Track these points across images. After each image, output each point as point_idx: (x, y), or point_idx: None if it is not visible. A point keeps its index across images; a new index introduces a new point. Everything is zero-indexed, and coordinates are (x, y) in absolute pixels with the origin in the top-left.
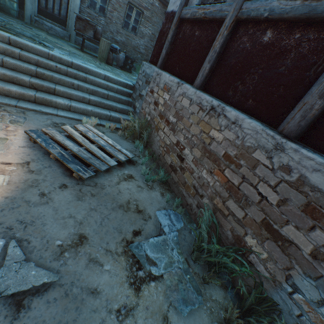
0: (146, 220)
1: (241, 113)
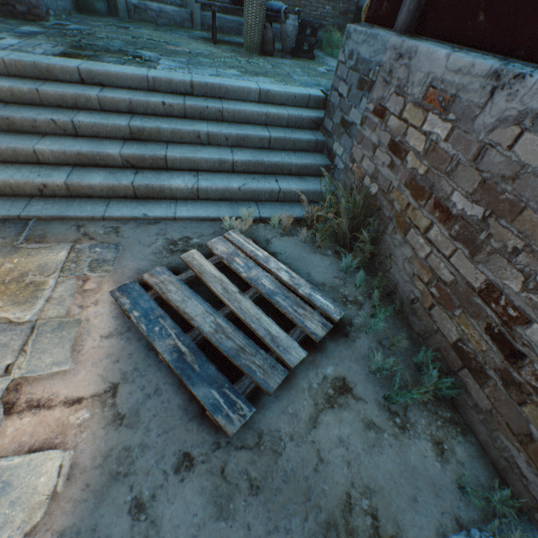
0: None
1: None
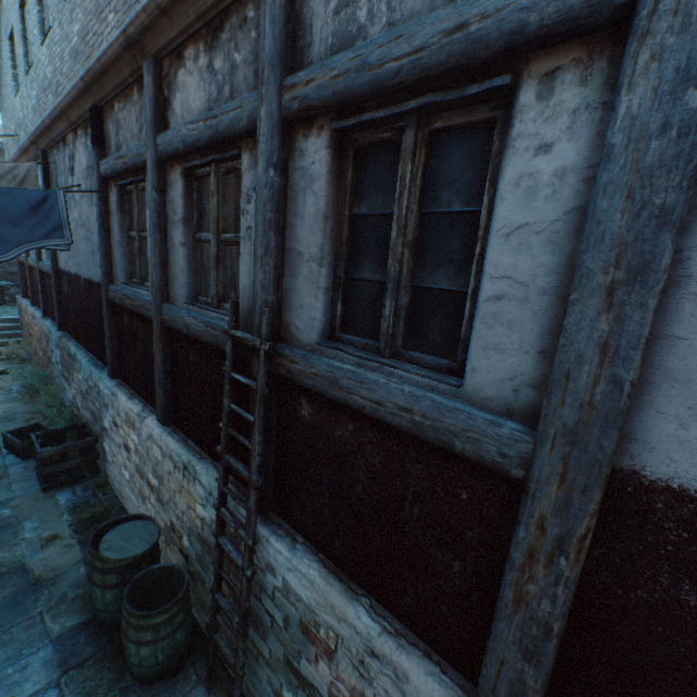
0: (1, 390)
1: (41, 313)
